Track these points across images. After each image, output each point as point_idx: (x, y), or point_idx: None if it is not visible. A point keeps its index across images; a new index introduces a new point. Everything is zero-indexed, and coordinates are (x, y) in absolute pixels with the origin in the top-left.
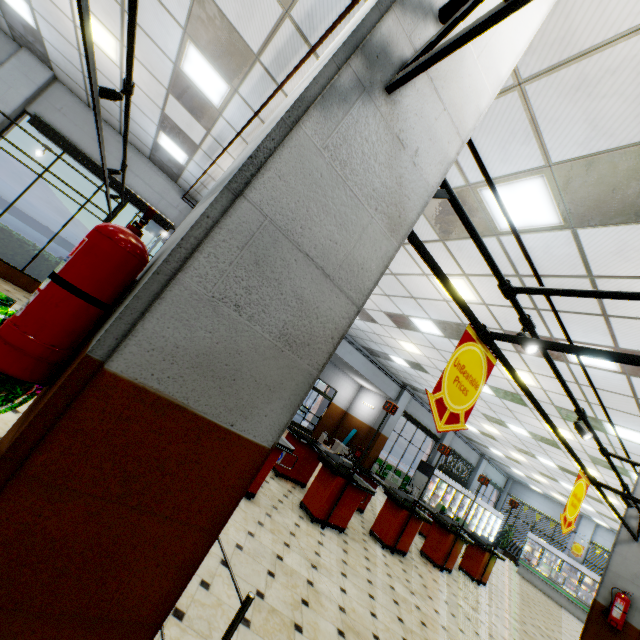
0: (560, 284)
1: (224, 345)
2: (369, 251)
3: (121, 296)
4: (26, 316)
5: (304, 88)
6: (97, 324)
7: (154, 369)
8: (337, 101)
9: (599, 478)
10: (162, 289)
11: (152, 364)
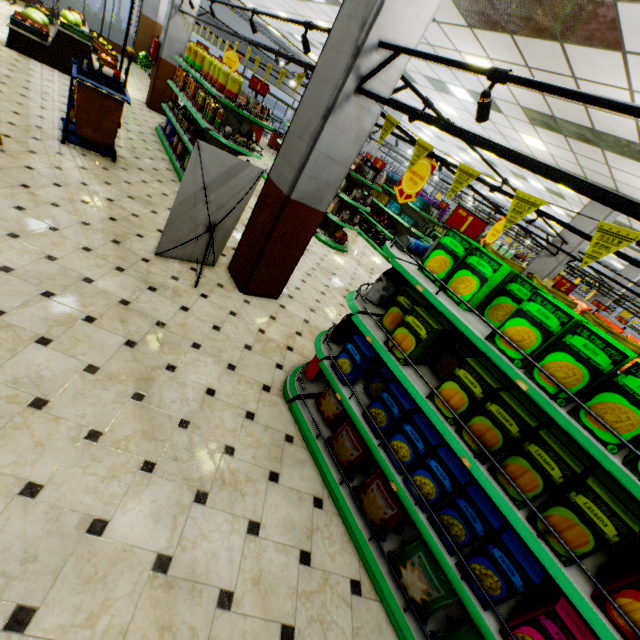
0: (300, 18)
1: (171, 55)
2: (185, 38)
3: (159, 49)
4: (153, 53)
5: (169, 16)
6: (158, 54)
7: (166, 58)
8: (173, 17)
9: (431, 142)
10: (163, 49)
11: (165, 58)
